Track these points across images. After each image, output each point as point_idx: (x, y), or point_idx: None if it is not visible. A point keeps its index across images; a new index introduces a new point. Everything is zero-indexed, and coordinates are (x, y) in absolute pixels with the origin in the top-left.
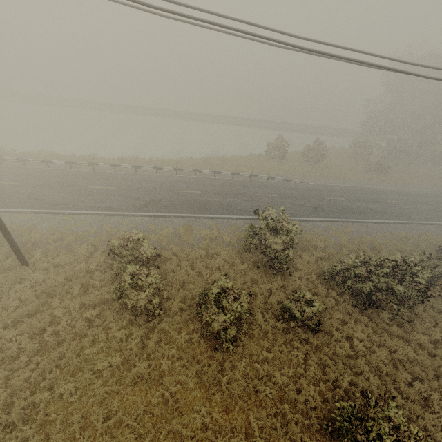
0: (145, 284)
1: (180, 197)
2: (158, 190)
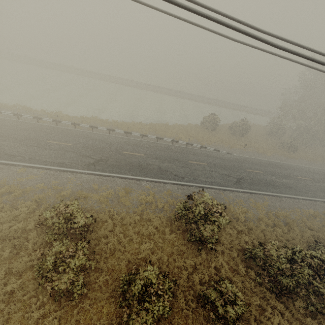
0: (68, 267)
1: (126, 158)
2: (108, 150)
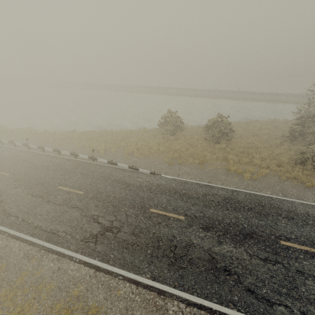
0: None
1: None
2: None
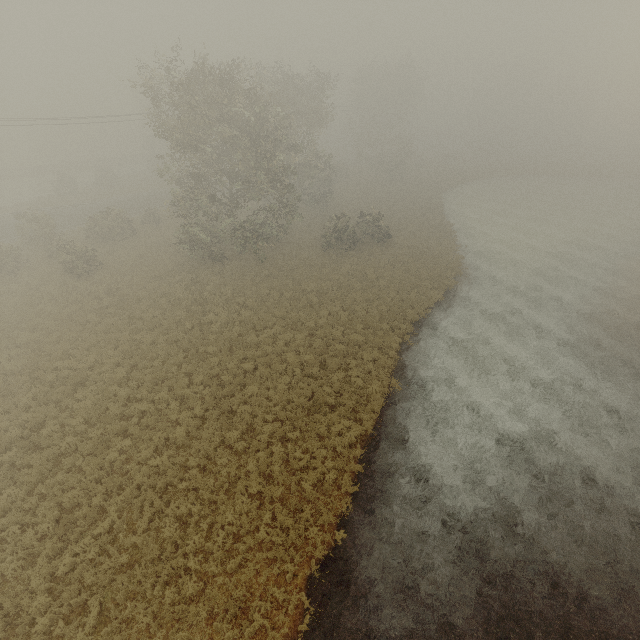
0: None
1: None
2: None
